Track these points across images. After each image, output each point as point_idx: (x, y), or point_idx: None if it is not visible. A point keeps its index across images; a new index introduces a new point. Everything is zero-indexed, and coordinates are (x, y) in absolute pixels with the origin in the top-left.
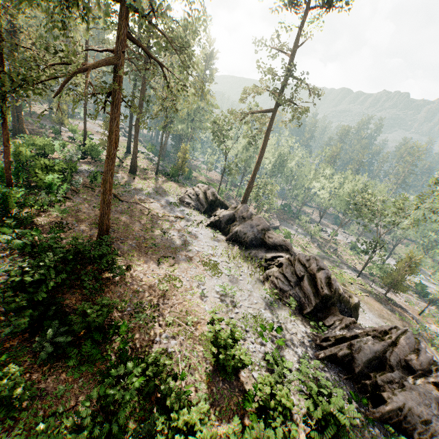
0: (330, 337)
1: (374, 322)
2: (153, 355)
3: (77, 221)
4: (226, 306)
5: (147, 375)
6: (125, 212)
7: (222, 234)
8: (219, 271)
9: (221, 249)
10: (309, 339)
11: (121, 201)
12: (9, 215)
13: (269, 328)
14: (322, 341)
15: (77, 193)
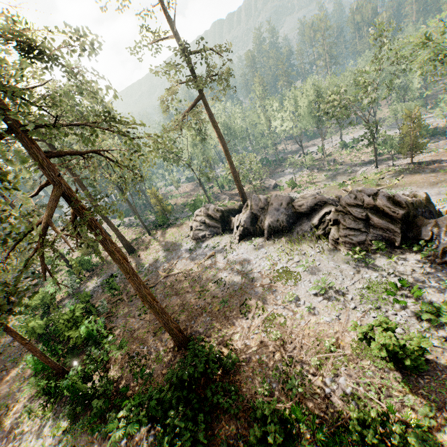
0: (444, 248)
1: (434, 195)
2: (355, 418)
3: (143, 343)
4: (337, 302)
5: (369, 442)
6: (167, 295)
7: (257, 237)
8: (295, 274)
9: (273, 251)
10: (427, 265)
11: (152, 288)
12: (87, 397)
13: (393, 288)
14: (440, 257)
15: (112, 315)
